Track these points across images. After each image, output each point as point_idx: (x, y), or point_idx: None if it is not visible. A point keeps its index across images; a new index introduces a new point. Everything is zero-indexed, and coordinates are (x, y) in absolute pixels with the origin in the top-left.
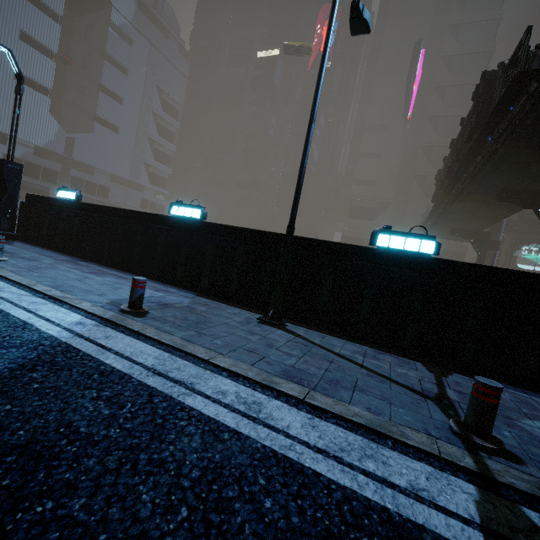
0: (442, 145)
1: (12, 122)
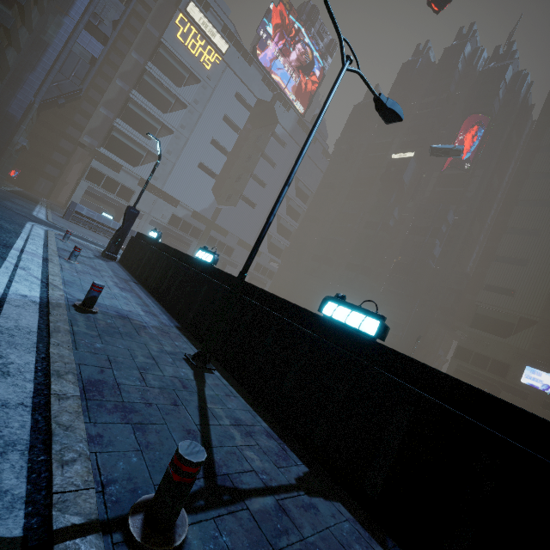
0: None
1: (145, 184)
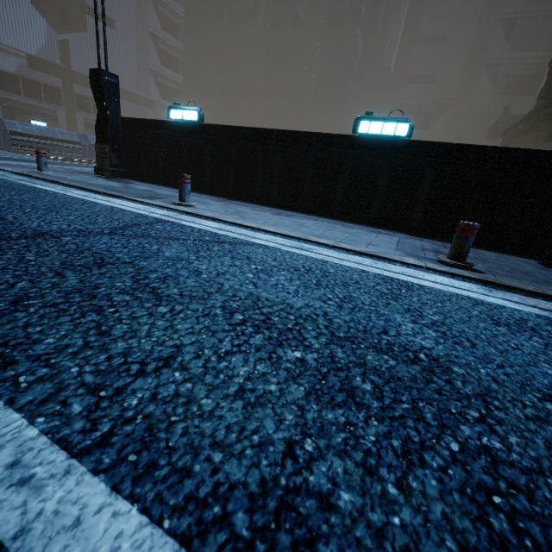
0: (530, 16)
1: (94, 10)
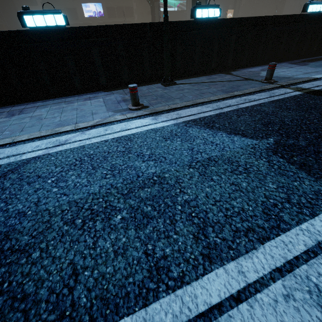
0: None
1: None
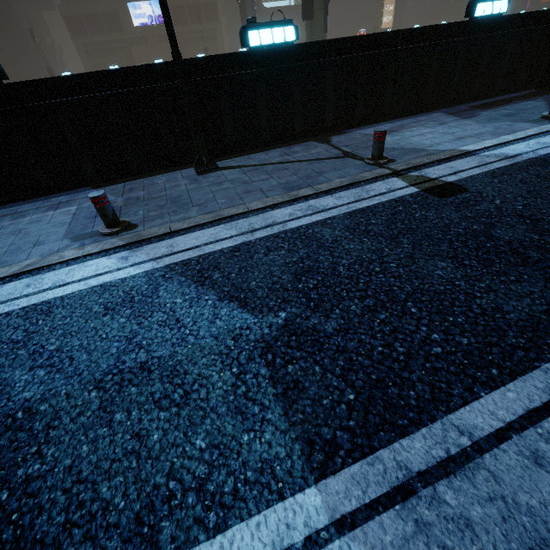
0: None
1: None
